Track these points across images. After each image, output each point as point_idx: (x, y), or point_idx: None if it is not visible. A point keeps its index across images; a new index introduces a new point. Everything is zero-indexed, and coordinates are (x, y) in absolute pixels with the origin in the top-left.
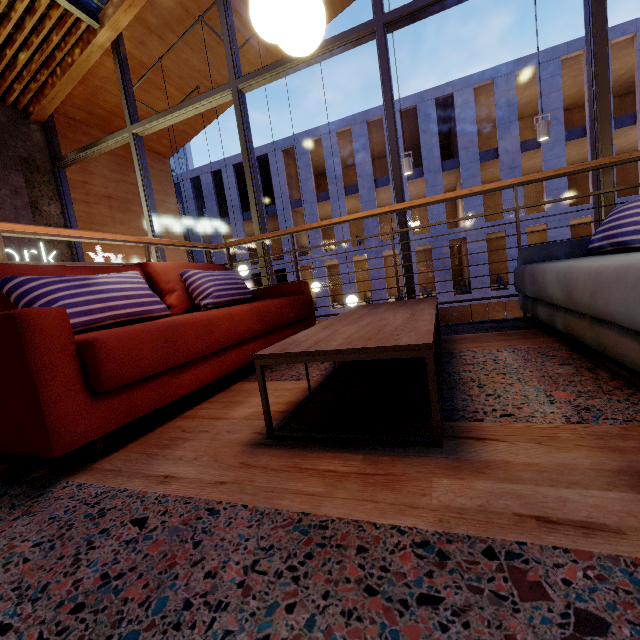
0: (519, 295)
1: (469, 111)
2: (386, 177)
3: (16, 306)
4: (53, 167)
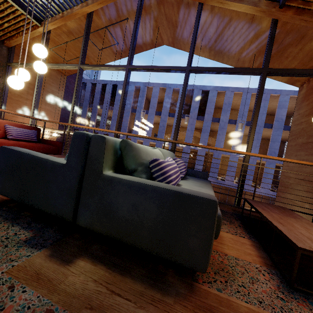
0: None
1: (213, 100)
2: (174, 113)
3: None
4: (7, 65)
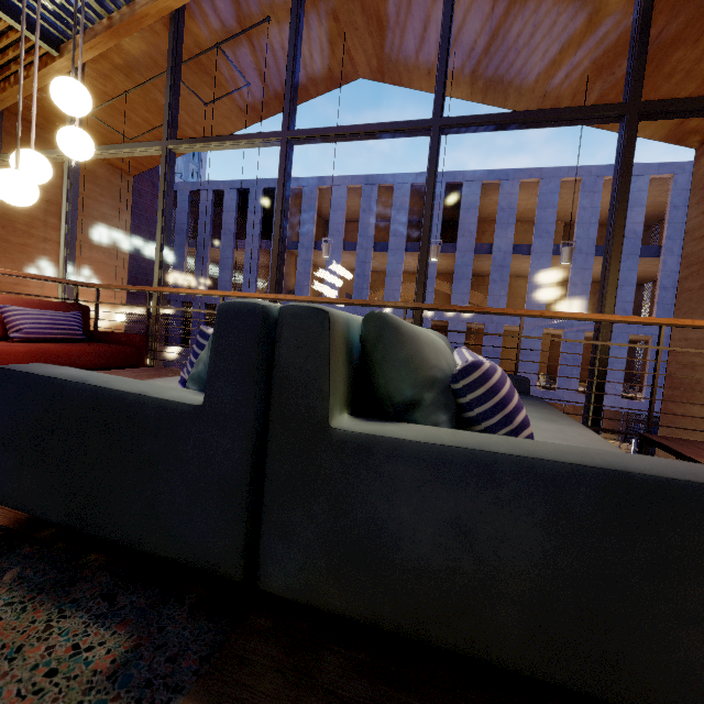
0: None
1: (474, 203)
2: (386, 243)
3: None
4: None
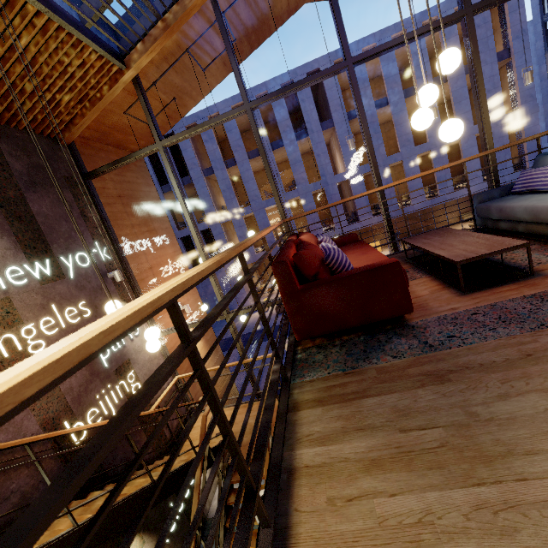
0: (477, 219)
1: (334, 81)
2: (279, 140)
3: (333, 267)
4: (84, 180)
